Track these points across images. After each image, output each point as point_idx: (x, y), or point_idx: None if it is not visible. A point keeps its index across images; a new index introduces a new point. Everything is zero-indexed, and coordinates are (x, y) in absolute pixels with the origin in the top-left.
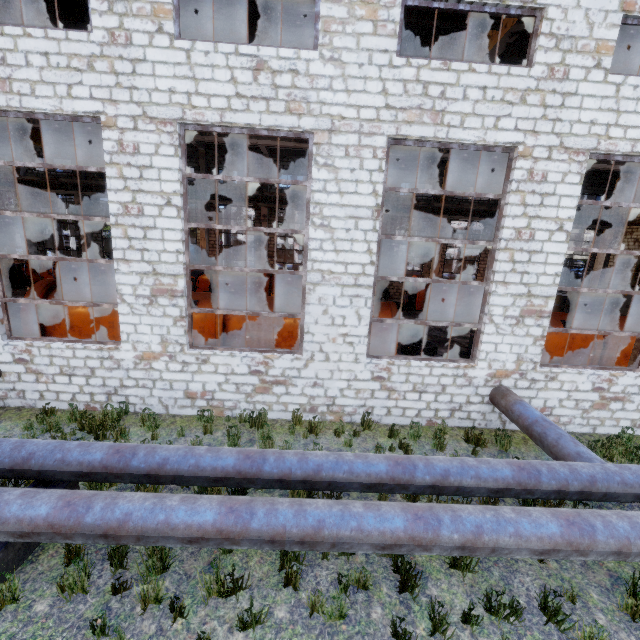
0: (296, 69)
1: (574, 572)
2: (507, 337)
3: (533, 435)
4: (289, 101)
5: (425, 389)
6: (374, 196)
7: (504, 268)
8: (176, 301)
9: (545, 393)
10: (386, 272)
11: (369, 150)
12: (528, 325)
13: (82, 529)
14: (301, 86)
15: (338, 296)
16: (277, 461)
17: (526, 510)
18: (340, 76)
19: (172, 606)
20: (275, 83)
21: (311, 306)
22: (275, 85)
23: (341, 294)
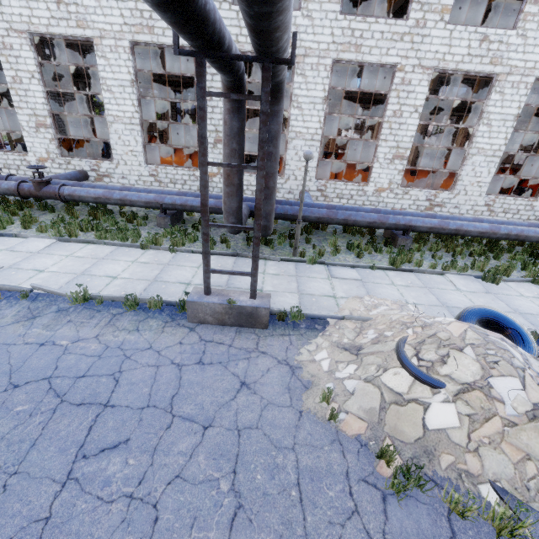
0: (502, 40)
1: None
2: None
3: None
4: (492, 58)
5: (509, 211)
6: (518, 109)
7: None
8: (403, 162)
9: None
10: (417, 158)
11: (524, 84)
12: None
13: (449, 227)
14: (501, 50)
15: (482, 161)
16: (487, 220)
17: None
18: (522, 44)
19: (470, 253)
20: (489, 48)
21: (467, 166)
22: (488, 49)
23: (484, 160)
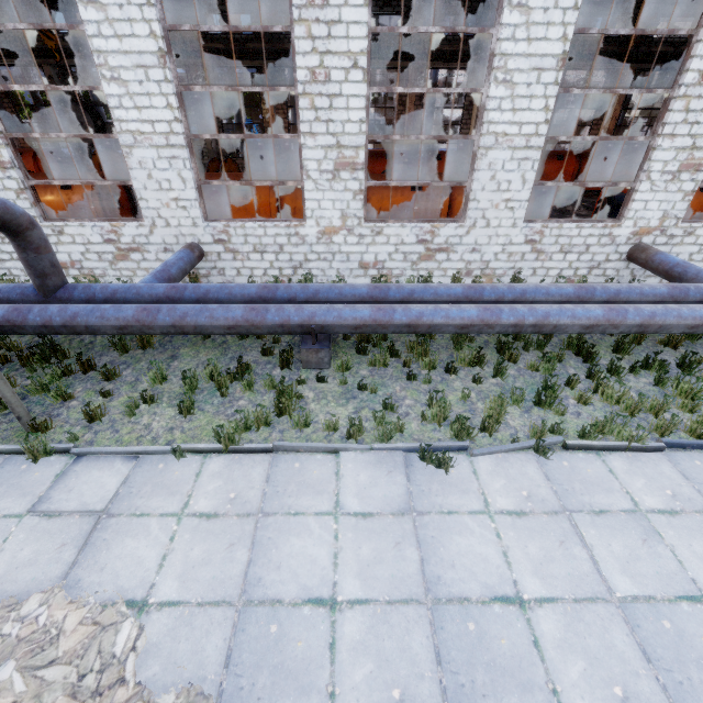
0: None
1: (698, 353)
2: (659, 194)
3: (672, 275)
4: None
5: (571, 250)
6: (563, 41)
7: (676, 119)
8: (356, 174)
9: (679, 248)
10: None
11: None
12: (682, 180)
13: (394, 322)
14: None
15: (507, 160)
16: (493, 289)
17: (684, 305)
18: None
19: (447, 368)
20: None
21: (481, 172)
22: None
23: (511, 158)
